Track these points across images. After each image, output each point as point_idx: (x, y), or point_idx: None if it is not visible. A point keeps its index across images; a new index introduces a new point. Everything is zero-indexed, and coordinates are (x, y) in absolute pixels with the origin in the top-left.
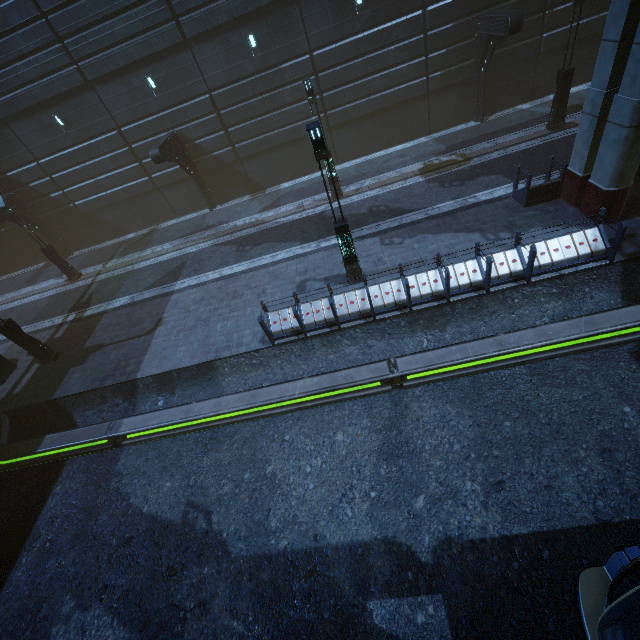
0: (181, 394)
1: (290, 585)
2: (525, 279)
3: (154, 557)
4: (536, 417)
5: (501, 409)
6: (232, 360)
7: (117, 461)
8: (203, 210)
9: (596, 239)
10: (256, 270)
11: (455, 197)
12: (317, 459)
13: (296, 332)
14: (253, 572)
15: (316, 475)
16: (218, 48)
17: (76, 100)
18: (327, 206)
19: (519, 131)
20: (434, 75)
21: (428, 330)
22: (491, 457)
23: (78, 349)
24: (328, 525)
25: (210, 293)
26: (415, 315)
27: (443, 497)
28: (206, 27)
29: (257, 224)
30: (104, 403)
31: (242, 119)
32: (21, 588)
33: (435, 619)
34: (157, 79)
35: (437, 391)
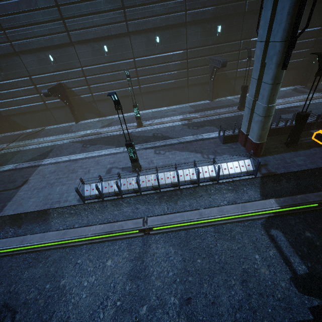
0: (25, 228)
1: None
2: (216, 180)
3: None
4: (213, 258)
5: (197, 251)
6: (59, 210)
7: None
8: (72, 122)
9: (249, 165)
10: (88, 158)
11: (193, 134)
12: (92, 277)
13: (98, 197)
14: None
15: (89, 288)
16: (88, 48)
17: (8, 59)
18: (134, 130)
19: (226, 108)
20: (191, 78)
21: (168, 202)
22: (187, 281)
23: None
24: None
25: (60, 168)
26: (162, 193)
27: (157, 307)
28: (83, 38)
29: (97, 134)
30: None
31: (97, 82)
32: None
33: None
34: (54, 57)
35: (167, 238)
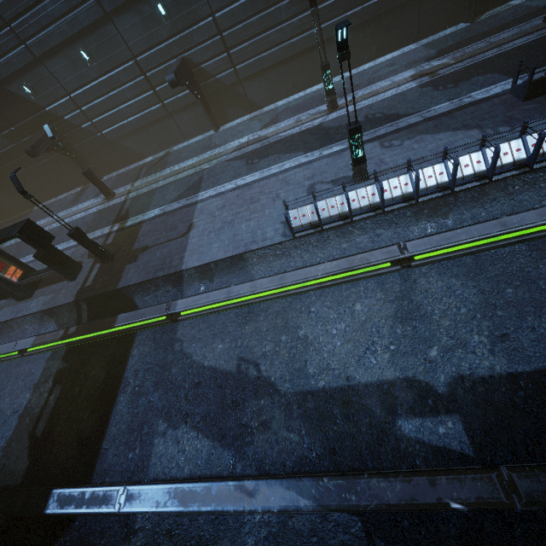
0: (218, 281)
1: (331, 410)
2: (527, 166)
3: (220, 395)
4: (536, 284)
5: (503, 279)
6: (259, 252)
7: (176, 332)
8: (208, 132)
9: None
10: (267, 179)
11: (450, 98)
12: (341, 324)
13: (314, 226)
14: (300, 402)
15: (342, 335)
16: None
17: (97, 33)
18: (324, 118)
19: (513, 27)
20: None
21: (431, 218)
22: (495, 316)
23: (128, 251)
24: (357, 370)
25: (230, 200)
26: (420, 206)
27: (454, 347)
28: None
29: (260, 140)
30: (158, 290)
31: (242, 40)
32: (125, 416)
33: (454, 430)
34: (166, 5)
35: (442, 268)
